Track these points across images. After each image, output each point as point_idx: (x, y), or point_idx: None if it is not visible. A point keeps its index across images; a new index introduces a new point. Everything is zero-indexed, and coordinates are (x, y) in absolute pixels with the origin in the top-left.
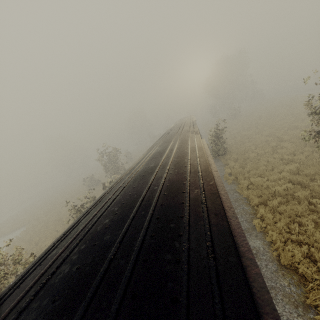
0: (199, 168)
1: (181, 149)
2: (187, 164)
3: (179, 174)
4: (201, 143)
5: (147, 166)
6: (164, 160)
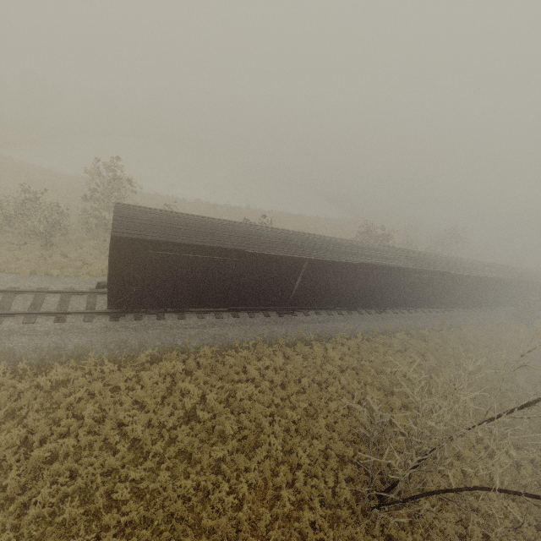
0: (474, 272)
1: (481, 270)
2: (474, 271)
3: (469, 269)
4: (490, 276)
5: (466, 262)
6: (472, 266)
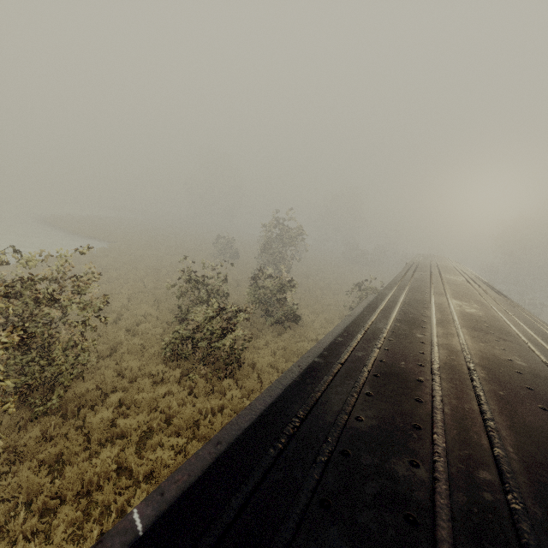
0: None
1: None
2: None
3: None
4: None
5: (498, 351)
6: None
